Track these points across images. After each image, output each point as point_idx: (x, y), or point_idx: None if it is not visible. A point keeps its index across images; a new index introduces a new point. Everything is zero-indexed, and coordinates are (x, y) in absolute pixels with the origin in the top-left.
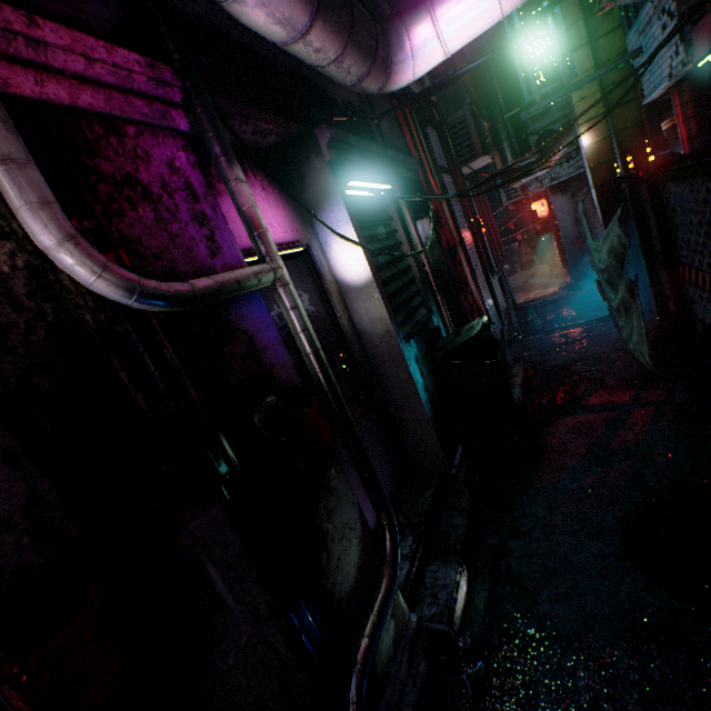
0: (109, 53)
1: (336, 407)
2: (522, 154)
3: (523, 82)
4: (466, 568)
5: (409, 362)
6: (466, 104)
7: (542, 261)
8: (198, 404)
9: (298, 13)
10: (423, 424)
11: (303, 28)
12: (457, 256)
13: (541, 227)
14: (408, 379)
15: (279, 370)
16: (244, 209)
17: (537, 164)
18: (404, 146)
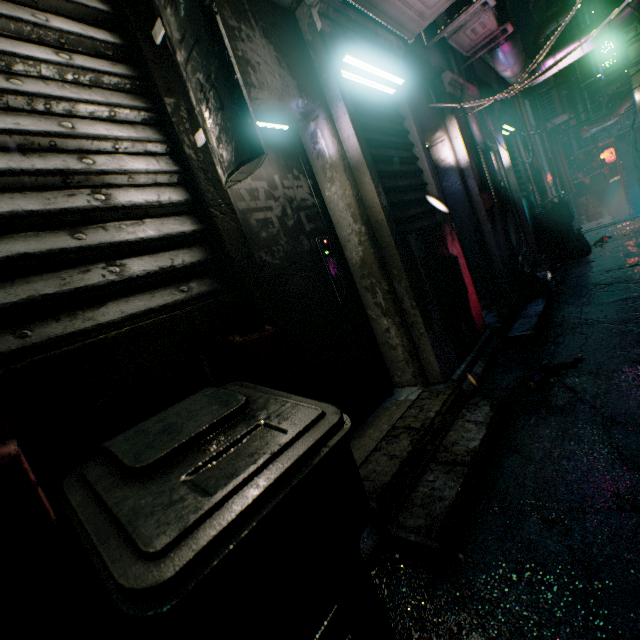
0: (473, 89)
1: (510, 194)
2: (593, 113)
3: (594, 69)
4: (550, 273)
5: (523, 205)
6: (546, 79)
7: (610, 213)
8: (487, 174)
9: (518, 71)
10: (527, 235)
11: (517, 74)
12: (540, 176)
13: (608, 172)
14: (522, 213)
15: (496, 178)
16: (489, 129)
17: (604, 118)
18: (515, 111)
